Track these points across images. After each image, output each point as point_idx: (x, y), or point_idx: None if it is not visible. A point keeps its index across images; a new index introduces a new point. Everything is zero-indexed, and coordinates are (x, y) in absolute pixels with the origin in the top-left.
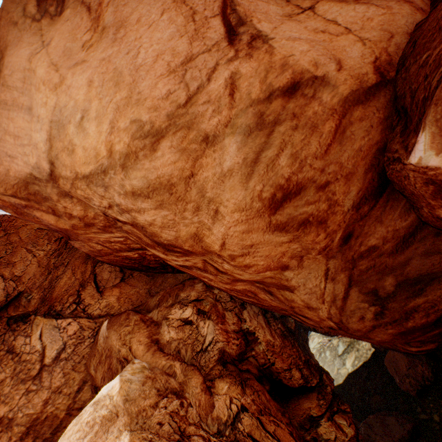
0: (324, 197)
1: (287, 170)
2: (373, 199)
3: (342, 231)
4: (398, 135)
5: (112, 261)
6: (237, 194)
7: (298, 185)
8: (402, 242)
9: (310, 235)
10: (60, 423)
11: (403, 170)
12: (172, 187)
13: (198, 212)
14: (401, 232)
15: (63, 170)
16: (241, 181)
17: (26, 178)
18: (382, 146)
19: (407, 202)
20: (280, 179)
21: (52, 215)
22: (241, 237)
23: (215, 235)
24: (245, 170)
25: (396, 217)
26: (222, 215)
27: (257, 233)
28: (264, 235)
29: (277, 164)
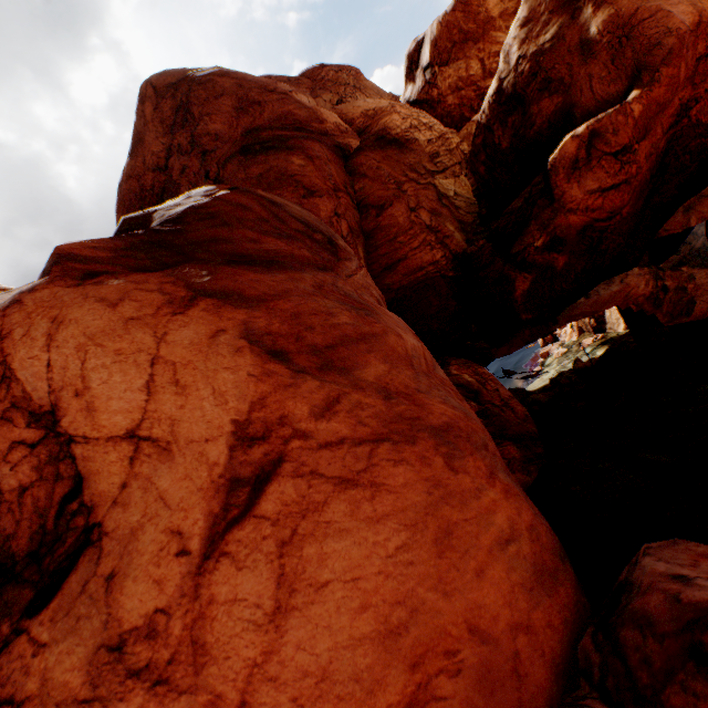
0: None
1: None
2: None
3: None
4: None
5: (459, 105)
6: None
7: None
8: None
9: None
10: (452, 150)
11: None
12: None
13: None
14: None
15: None
16: None
17: None
18: None
19: None
20: None
21: None
22: None
23: None
24: None
25: None
26: None
27: None
28: None
29: None
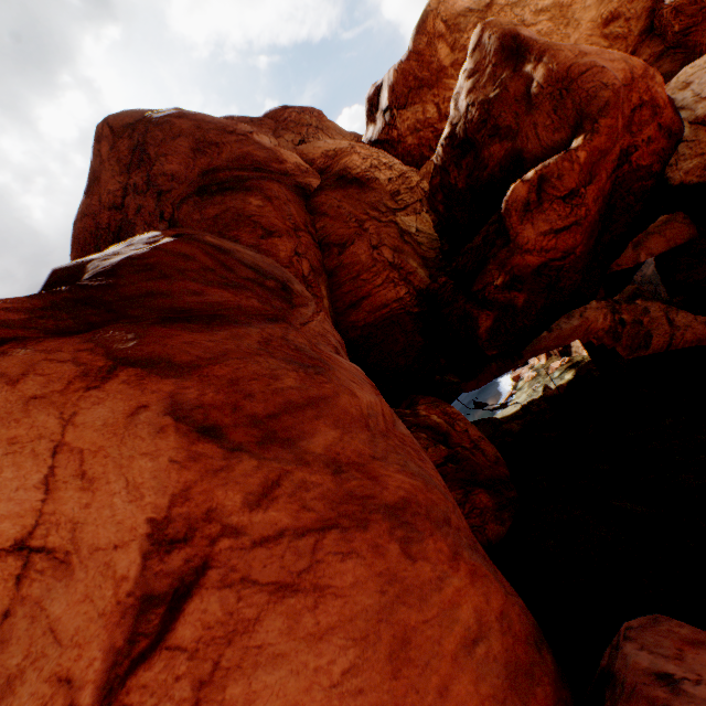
0: (626, 28)
1: (616, 5)
2: (646, 35)
3: (631, 49)
4: (660, 2)
5: (419, 145)
6: (591, 14)
7: (618, 15)
8: (657, 59)
9: (617, 47)
10: (413, 188)
11: (661, 13)
12: (561, 9)
13: (566, 28)
14: (657, 54)
15: (500, 0)
16: (595, 9)
17: (461, 12)
18: (652, 10)
19: (660, 42)
20: (612, 9)
21: (449, 49)
22: (585, 41)
23: (571, 40)
24: (597, 4)
25: (655, 47)
26: (580, 27)
27: (593, 40)
28: (596, 42)
29: (612, 1)
